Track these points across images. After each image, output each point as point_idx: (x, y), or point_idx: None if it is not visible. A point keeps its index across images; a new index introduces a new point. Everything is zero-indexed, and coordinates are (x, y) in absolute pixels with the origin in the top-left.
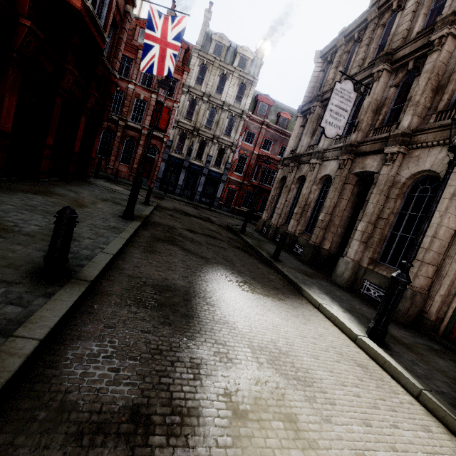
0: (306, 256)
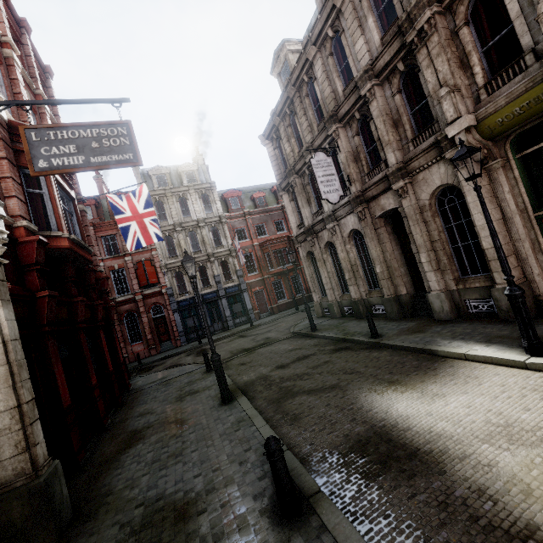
0: (392, 313)
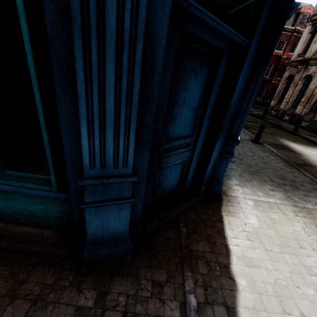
0: (310, 128)
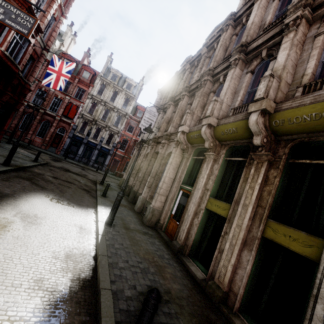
0: (130, 197)
